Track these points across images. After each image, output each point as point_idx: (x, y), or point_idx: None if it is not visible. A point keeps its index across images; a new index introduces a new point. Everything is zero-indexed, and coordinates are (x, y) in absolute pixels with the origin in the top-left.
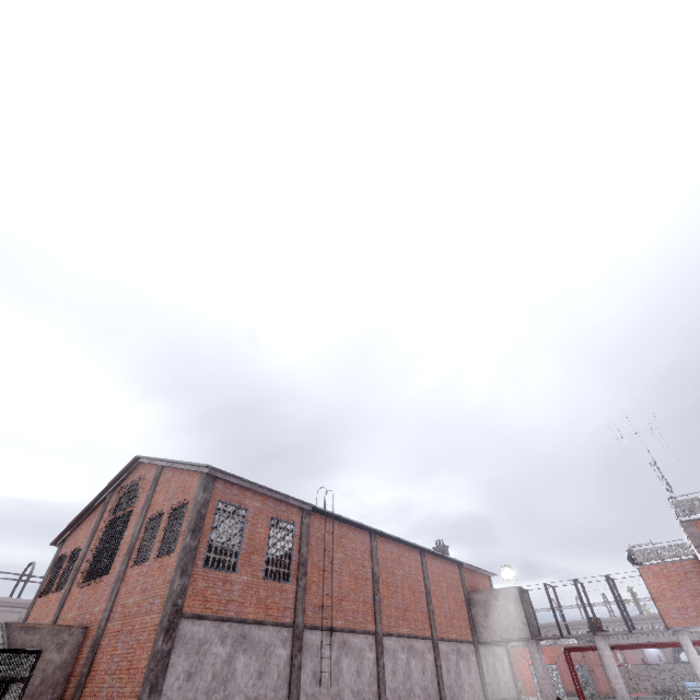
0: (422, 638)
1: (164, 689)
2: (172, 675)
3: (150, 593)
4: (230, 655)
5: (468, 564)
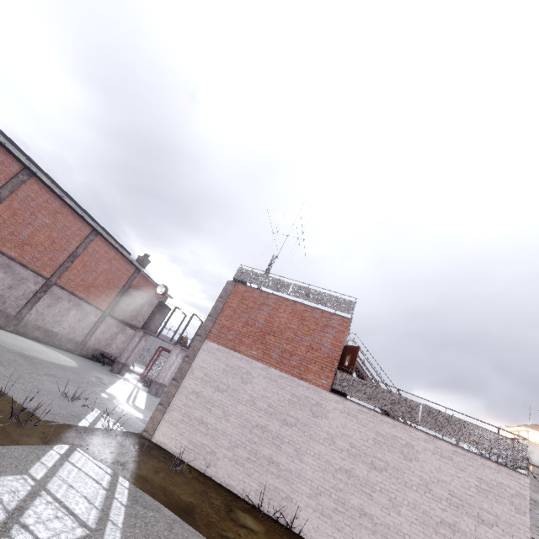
0: (33, 271)
1: None
2: None
3: None
4: None
5: (145, 273)
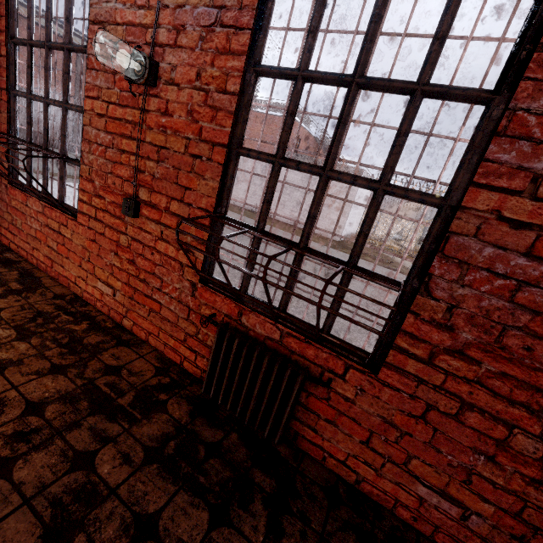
0: None
1: None
2: None
3: None
4: None
5: None
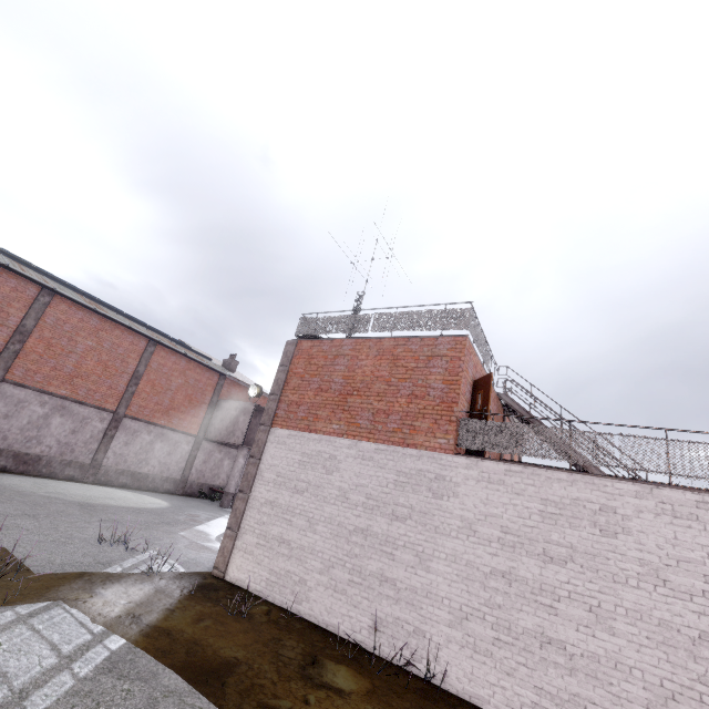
0: (94, 407)
1: None
2: None
3: None
4: None
5: (232, 377)
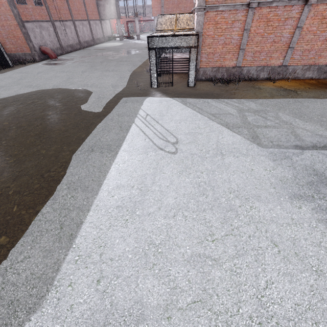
0: (85, 20)
1: (32, 41)
2: (31, 38)
3: (1, 13)
4: (40, 31)
5: None
